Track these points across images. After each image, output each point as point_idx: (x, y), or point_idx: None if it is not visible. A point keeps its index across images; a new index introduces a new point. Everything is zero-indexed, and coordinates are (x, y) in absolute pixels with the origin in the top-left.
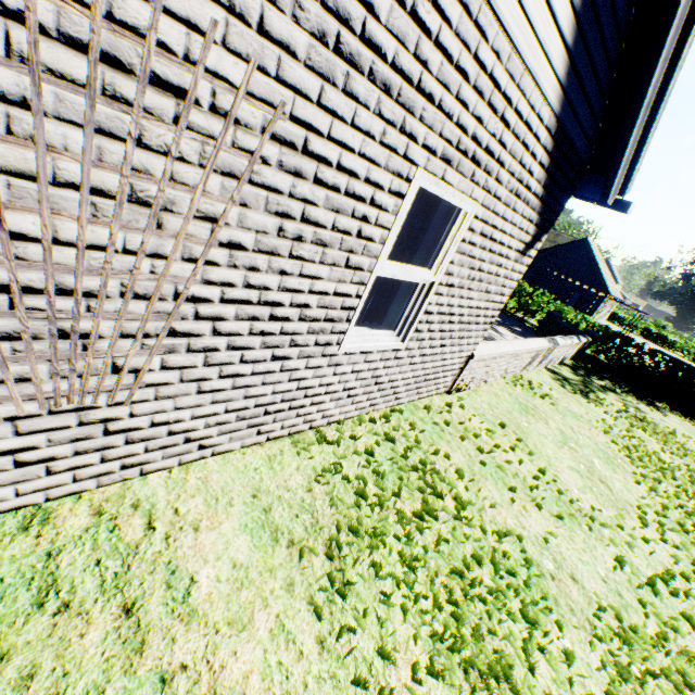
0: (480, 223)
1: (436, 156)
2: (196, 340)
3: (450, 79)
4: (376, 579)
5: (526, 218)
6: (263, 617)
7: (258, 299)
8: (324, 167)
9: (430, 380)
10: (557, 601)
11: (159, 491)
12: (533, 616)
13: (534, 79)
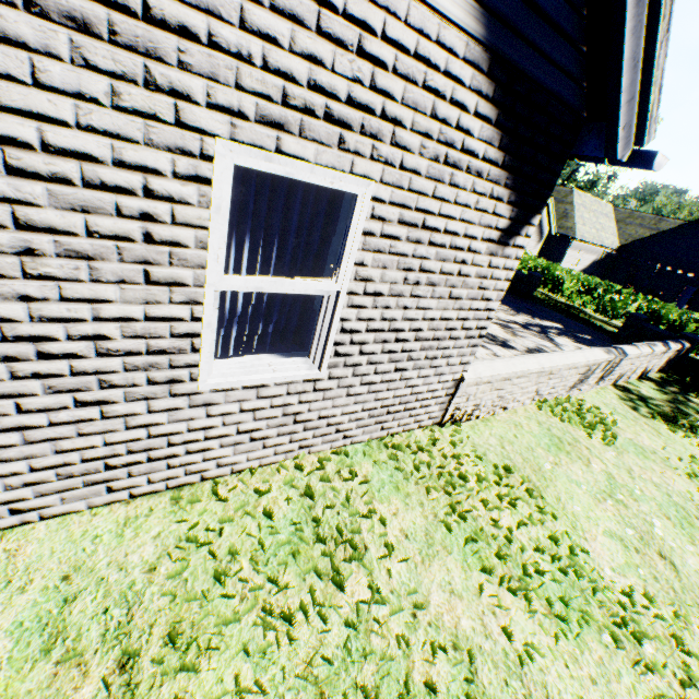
0: (393, 207)
1: (247, 120)
2: None
3: (214, 0)
4: None
5: (485, 195)
6: None
7: (2, 334)
8: (18, 151)
9: (399, 412)
10: None
11: None
12: None
13: None
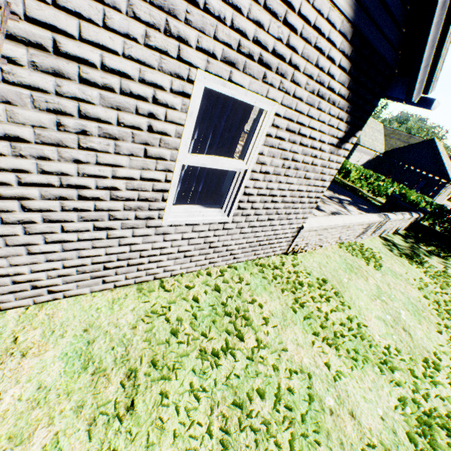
0: (284, 120)
1: (216, 59)
2: (7, 215)
3: None
4: (159, 406)
5: (334, 117)
6: (43, 434)
7: (60, 182)
8: (87, 68)
9: (265, 245)
10: (330, 434)
11: (10, 323)
12: (299, 448)
13: None
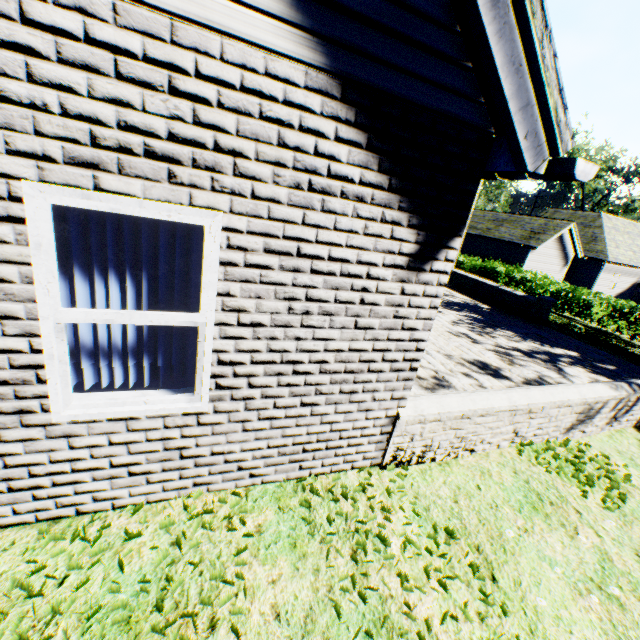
0: (254, 236)
1: (56, 162)
2: None
3: None
4: None
5: (376, 220)
6: None
7: None
8: None
9: (320, 450)
10: None
11: None
12: None
13: (214, 28)
